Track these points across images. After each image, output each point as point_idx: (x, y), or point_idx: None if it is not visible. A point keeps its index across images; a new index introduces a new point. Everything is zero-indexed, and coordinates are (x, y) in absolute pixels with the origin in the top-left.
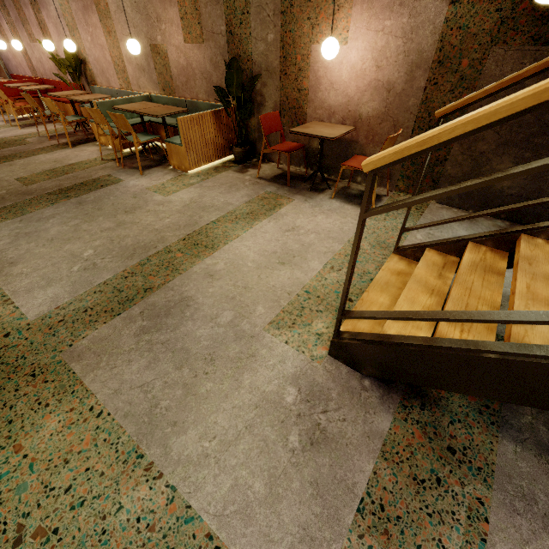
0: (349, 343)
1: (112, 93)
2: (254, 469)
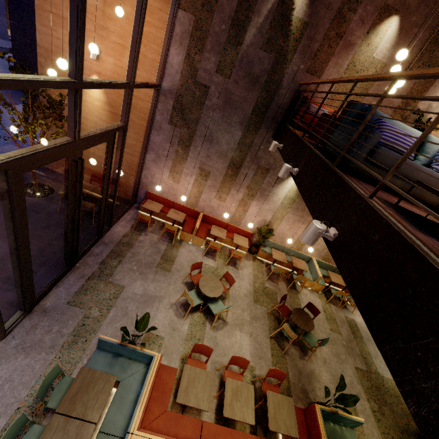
0: None
1: (284, 248)
2: None
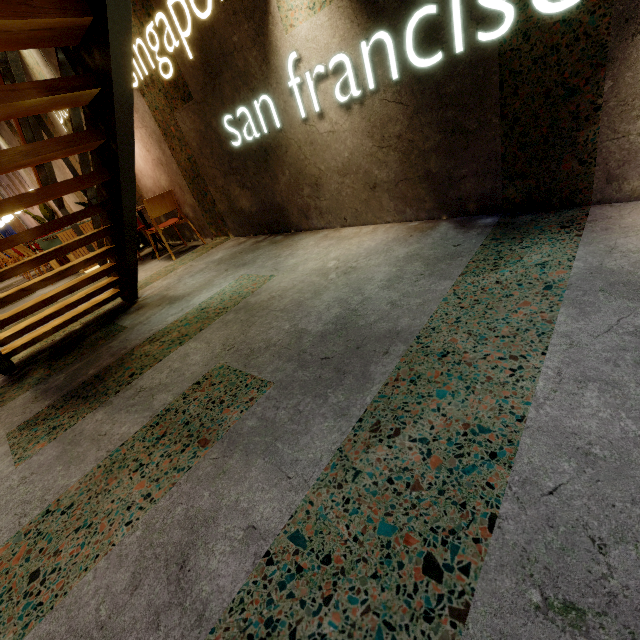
0: None
1: None
2: None
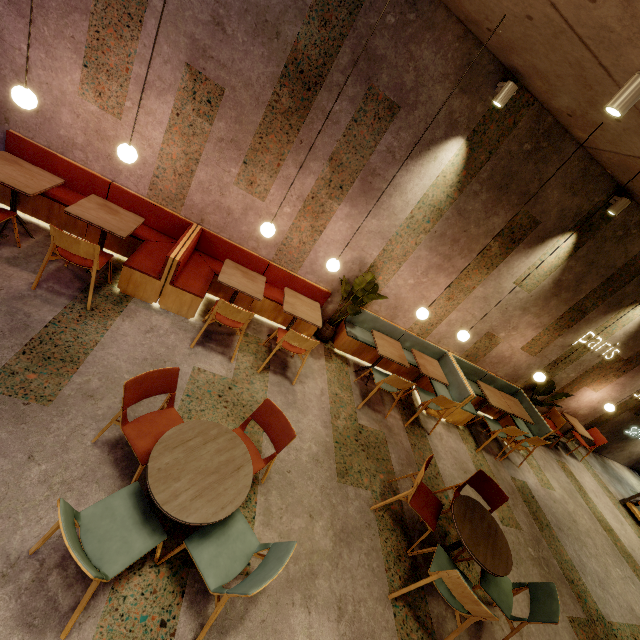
0: None
1: (395, 331)
2: None
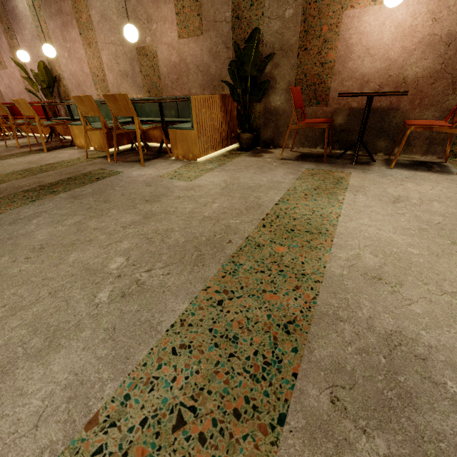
0: None
1: None
2: None
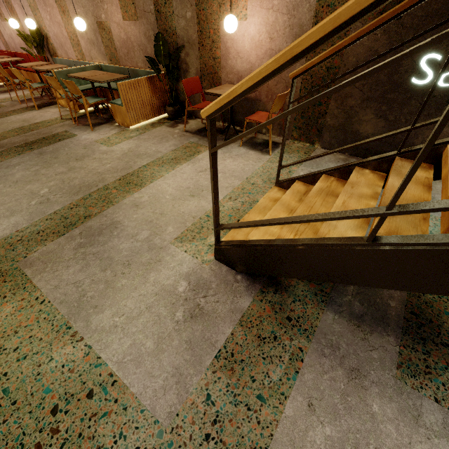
0: (224, 248)
1: (70, 64)
2: (148, 334)
